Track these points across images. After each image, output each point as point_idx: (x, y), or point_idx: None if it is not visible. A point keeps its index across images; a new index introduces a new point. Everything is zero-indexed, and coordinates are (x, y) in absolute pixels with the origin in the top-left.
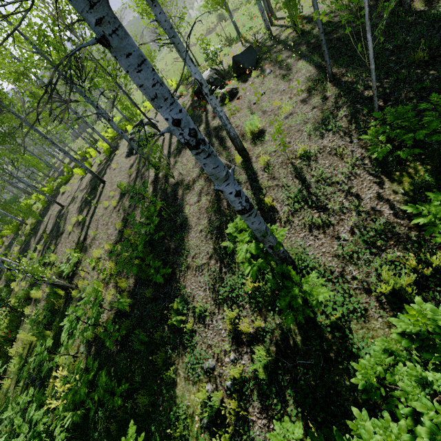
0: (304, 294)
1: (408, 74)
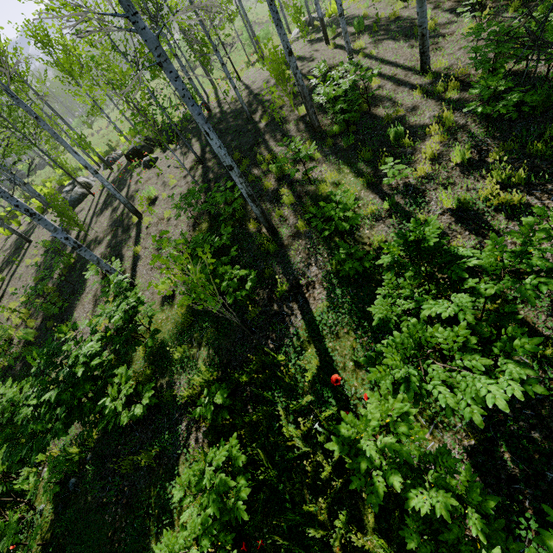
0: (107, 289)
1: None
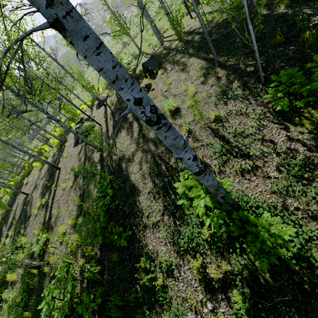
0: (274, 237)
1: (274, 52)
